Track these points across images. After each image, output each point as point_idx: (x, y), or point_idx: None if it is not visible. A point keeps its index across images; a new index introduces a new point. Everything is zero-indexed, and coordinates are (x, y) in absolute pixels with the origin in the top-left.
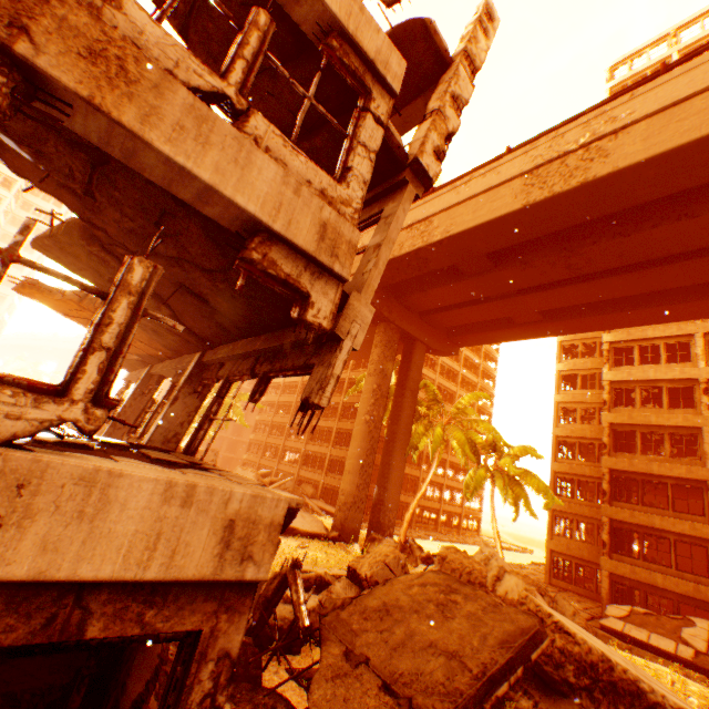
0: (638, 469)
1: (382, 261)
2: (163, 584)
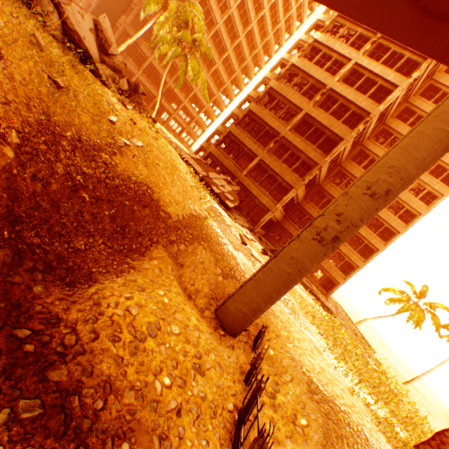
0: (261, 116)
1: None
2: None
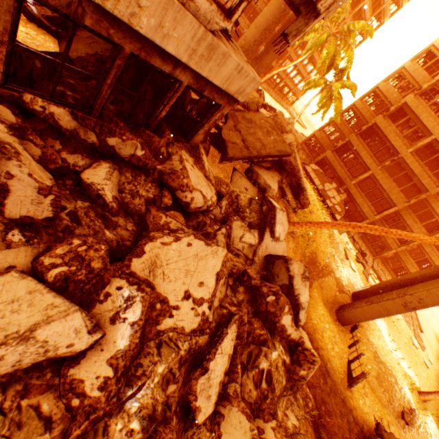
0: (385, 132)
1: None
2: (221, 90)
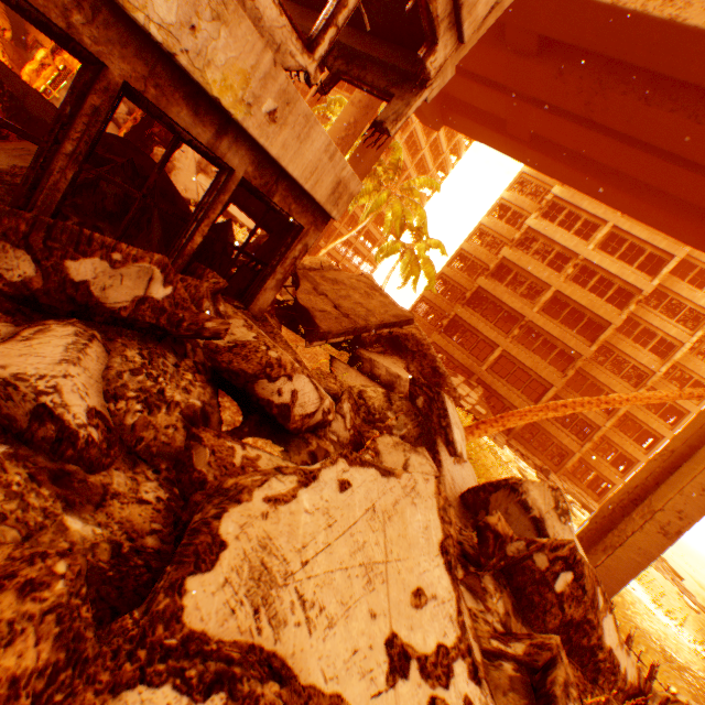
0: (496, 294)
1: (484, 28)
2: (302, 196)
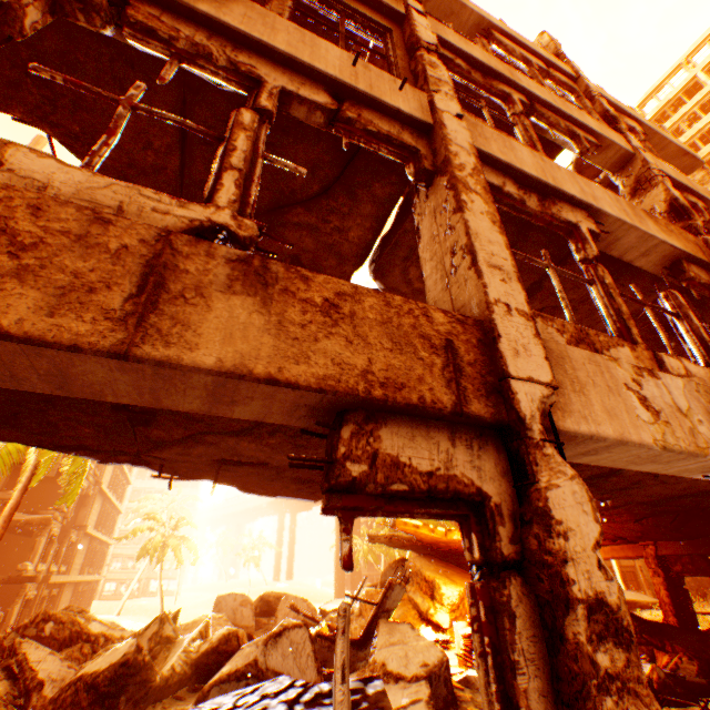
0: None
1: None
2: None
